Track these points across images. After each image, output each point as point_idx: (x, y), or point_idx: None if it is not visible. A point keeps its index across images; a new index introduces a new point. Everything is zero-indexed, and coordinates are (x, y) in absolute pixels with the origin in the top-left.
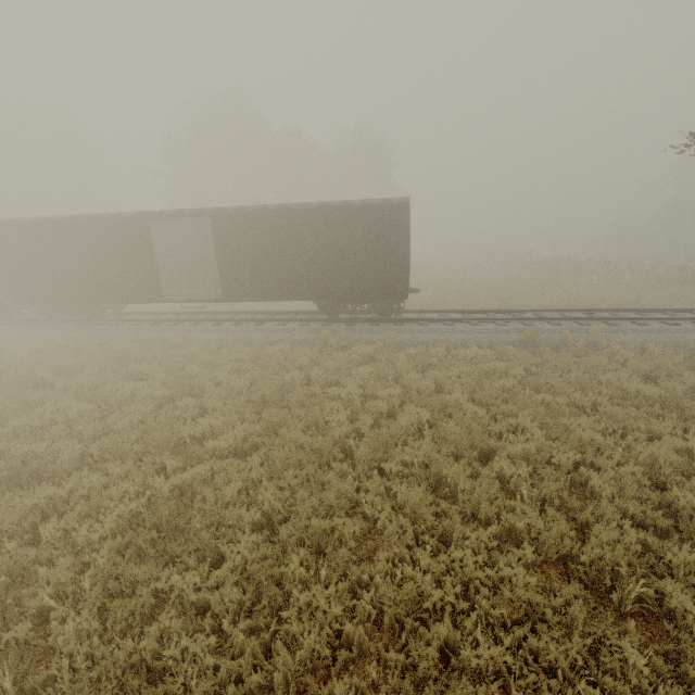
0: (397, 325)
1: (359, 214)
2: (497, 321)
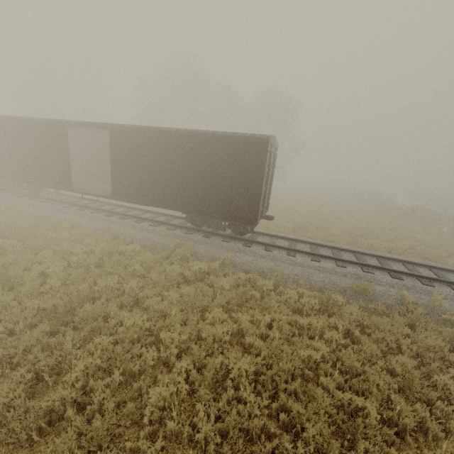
0: (245, 245)
1: (224, 143)
2: (338, 261)
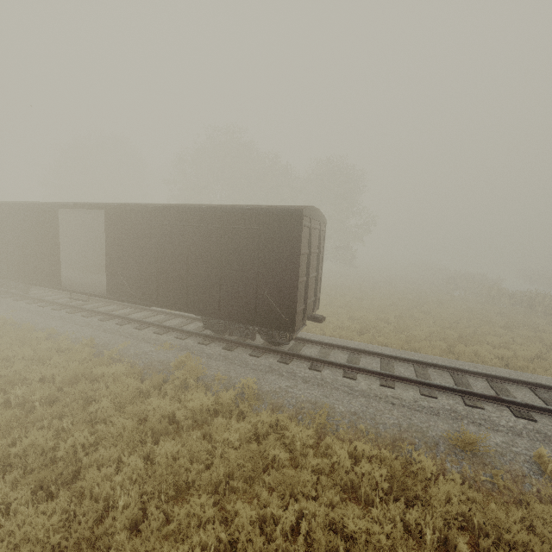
0: (282, 362)
1: (244, 219)
2: (423, 387)
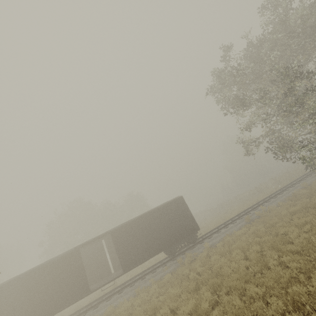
0: (202, 242)
1: (168, 206)
2: (232, 222)
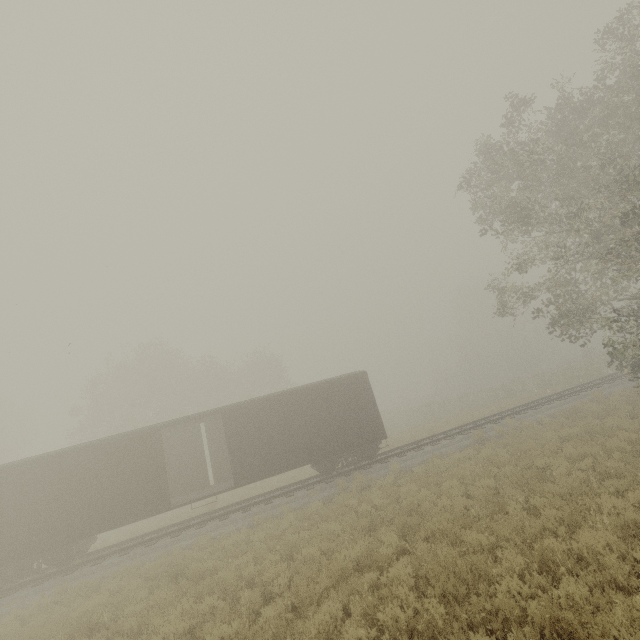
0: (386, 462)
1: (336, 385)
2: (448, 438)
